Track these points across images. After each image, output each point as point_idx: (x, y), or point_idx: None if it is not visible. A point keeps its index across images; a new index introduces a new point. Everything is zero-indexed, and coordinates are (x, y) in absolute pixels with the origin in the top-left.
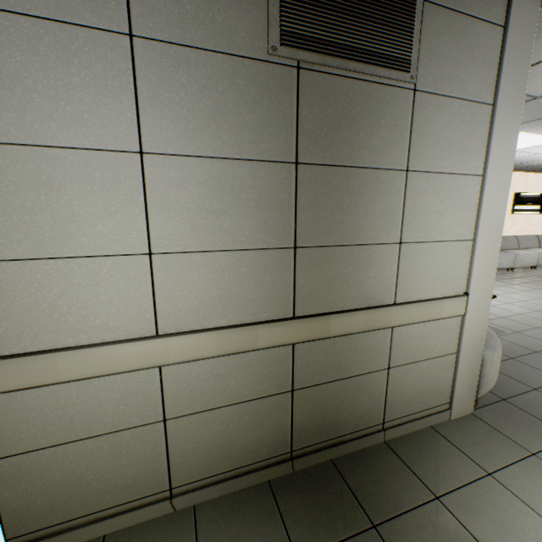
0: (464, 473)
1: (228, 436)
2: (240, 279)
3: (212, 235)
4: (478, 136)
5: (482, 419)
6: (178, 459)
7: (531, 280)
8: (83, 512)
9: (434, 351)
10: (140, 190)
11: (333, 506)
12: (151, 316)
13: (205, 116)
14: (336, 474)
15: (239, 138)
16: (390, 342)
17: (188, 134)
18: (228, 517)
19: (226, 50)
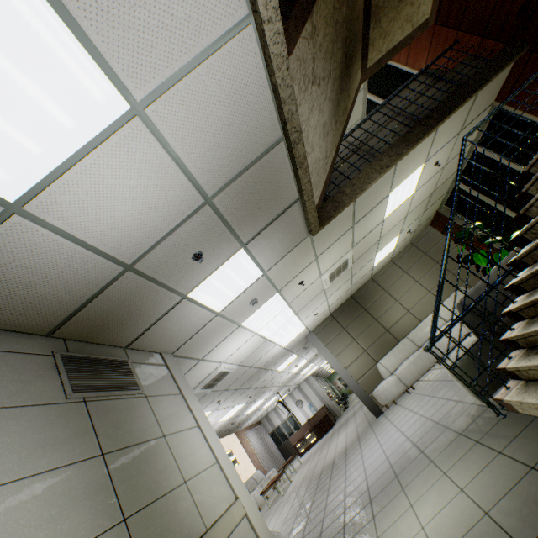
0: None
1: None
2: None
3: None
4: (184, 408)
5: None
6: None
7: (265, 516)
8: None
9: None
10: None
11: None
12: None
13: (32, 444)
14: None
15: (60, 451)
16: None
17: (21, 461)
18: None
19: (40, 402)
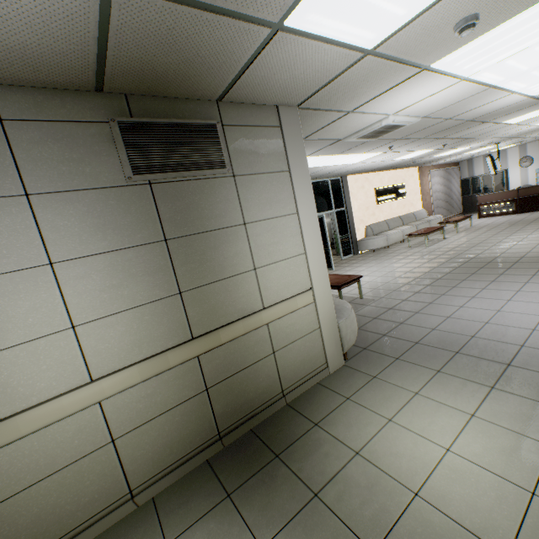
0: (334, 404)
1: (166, 437)
2: (146, 324)
3: (117, 302)
4: (286, 191)
5: (349, 366)
6: (131, 467)
7: (399, 253)
8: (62, 533)
9: (303, 332)
10: (56, 287)
11: (251, 456)
12: (84, 369)
13: (92, 229)
14: (254, 437)
15: (120, 236)
16: (269, 335)
17: (83, 243)
18: (179, 493)
19: (97, 186)
